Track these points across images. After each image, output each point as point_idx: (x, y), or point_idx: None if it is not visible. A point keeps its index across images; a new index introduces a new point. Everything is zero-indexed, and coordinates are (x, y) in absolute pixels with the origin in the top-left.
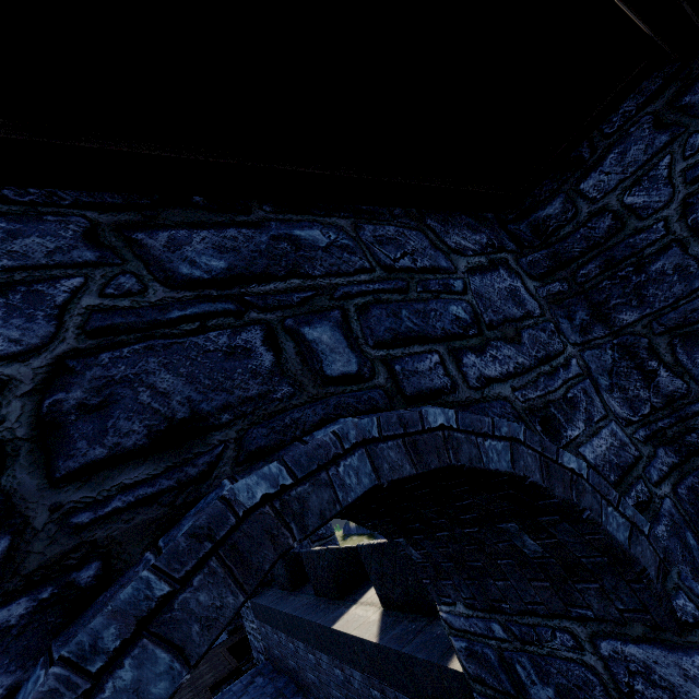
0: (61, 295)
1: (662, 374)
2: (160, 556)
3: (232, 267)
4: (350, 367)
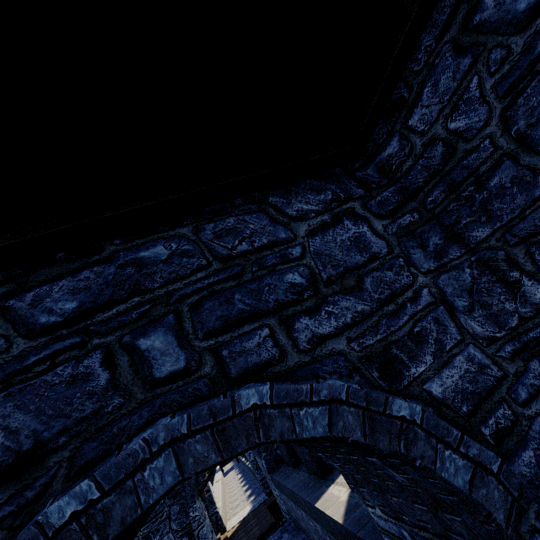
0: None
1: (526, 283)
2: None
3: (82, 304)
4: (178, 365)
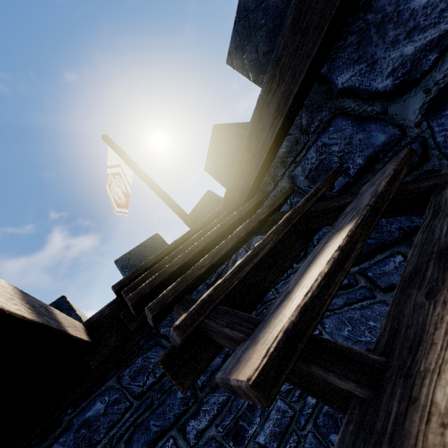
0: None
1: None
2: None
3: None
4: None
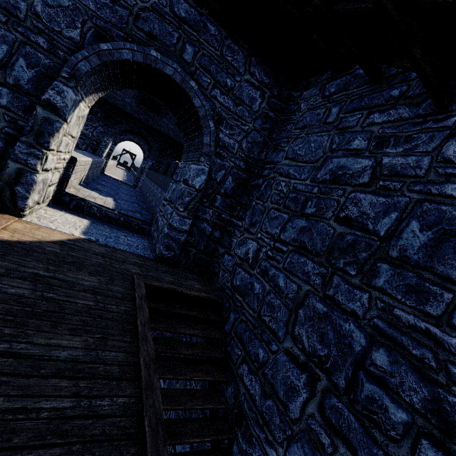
0: None
1: (264, 153)
2: (138, 46)
3: (185, 18)
4: (188, 60)
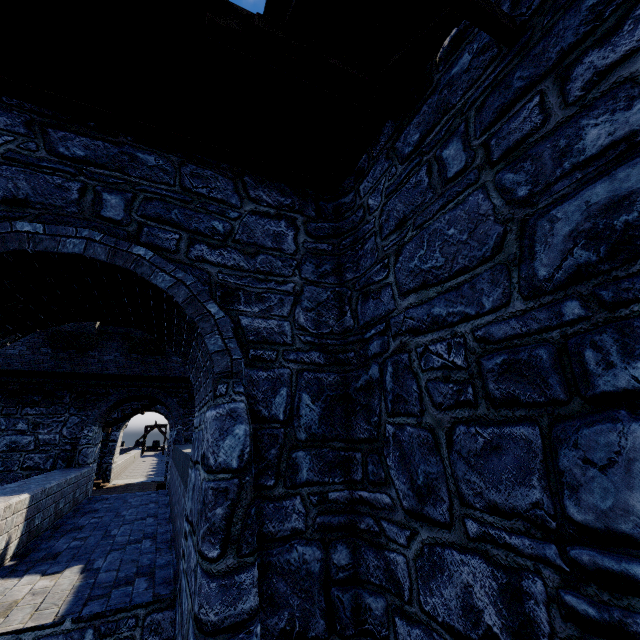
0: (2, 141)
1: (348, 315)
2: None
3: (87, 156)
4: (117, 217)
